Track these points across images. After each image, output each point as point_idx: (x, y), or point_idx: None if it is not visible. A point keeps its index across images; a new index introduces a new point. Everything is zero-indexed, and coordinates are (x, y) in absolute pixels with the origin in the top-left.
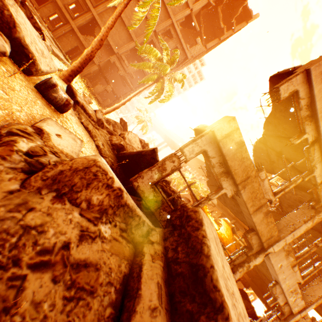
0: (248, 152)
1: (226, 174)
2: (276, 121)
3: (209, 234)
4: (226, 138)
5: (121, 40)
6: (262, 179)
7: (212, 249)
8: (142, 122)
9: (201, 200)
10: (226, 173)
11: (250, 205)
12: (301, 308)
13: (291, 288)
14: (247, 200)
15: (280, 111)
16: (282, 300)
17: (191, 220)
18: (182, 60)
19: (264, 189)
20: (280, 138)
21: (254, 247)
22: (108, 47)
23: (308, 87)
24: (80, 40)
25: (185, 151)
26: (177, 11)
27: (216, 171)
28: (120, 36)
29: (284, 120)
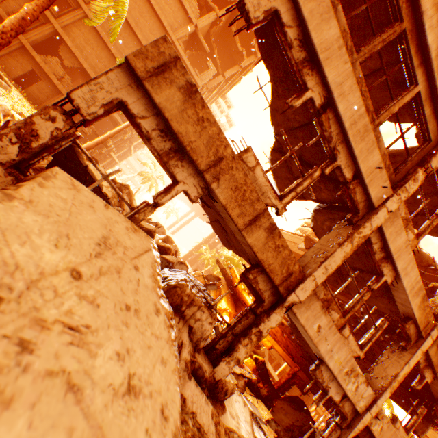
0: (209, 109)
1: (179, 155)
2: (282, 102)
3: (55, 207)
4: (157, 75)
5: (101, 63)
6: (252, 168)
7: (9, 213)
8: (149, 180)
9: (140, 208)
10: (178, 152)
11: (236, 213)
12: (370, 400)
13: (345, 367)
14: (229, 204)
15: (282, 82)
16: (337, 391)
17: (18, 183)
18: None
19: (259, 186)
20: (294, 130)
21: (266, 298)
22: (84, 74)
23: (293, 8)
24: (36, 62)
25: (77, 98)
26: (178, 27)
27: (159, 149)
28: (99, 57)
29: (289, 96)
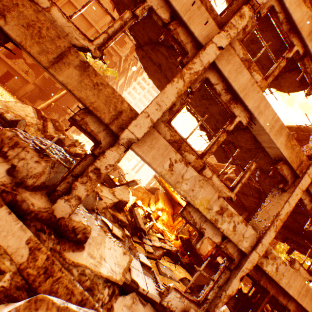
0: None
1: None
2: None
3: None
4: None
5: None
6: (47, 9)
7: None
8: None
9: None
10: None
11: (37, 51)
12: (254, 241)
13: (214, 207)
14: (26, 42)
15: None
16: (214, 233)
17: None
18: (117, 60)
19: (61, 27)
20: None
21: (103, 139)
22: None
23: None
24: (9, 65)
25: None
26: (99, 20)
27: None
28: None
29: None
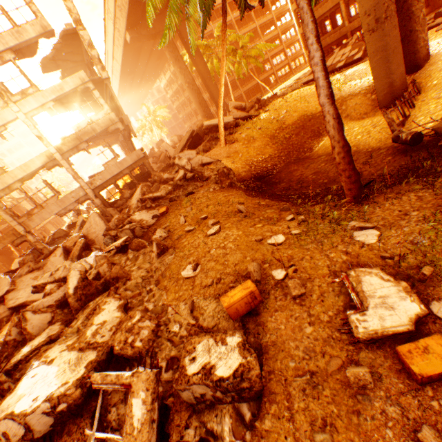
0: None
1: None
2: None
3: None
4: None
5: None
6: None
7: None
8: None
9: None
10: None
11: None
12: (82, 188)
13: (60, 205)
14: None
15: None
16: (73, 205)
17: None
18: None
19: None
20: None
21: (25, 239)
22: None
23: None
24: None
25: None
26: None
27: None
28: None
29: None
